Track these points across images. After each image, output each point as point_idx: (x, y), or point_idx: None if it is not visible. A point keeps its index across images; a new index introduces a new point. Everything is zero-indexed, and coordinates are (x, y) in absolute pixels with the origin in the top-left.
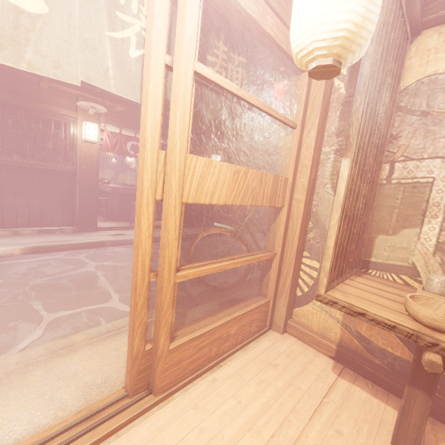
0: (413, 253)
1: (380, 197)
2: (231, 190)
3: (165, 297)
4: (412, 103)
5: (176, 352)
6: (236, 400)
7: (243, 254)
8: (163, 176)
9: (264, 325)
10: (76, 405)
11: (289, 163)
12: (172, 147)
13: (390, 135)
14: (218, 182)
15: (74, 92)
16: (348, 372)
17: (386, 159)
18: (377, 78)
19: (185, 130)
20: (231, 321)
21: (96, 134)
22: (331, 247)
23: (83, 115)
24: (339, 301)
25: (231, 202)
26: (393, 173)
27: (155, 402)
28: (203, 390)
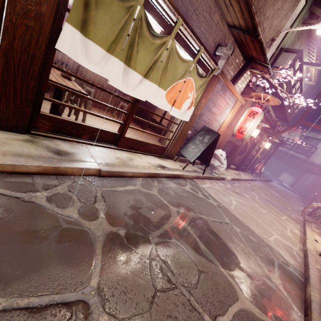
0: None
1: None
2: None
3: None
4: None
5: None
6: None
7: None
8: None
9: None
10: None
11: None
12: None
13: None
14: None
15: None
16: None
17: None
18: None
19: None
20: None
21: (257, 134)
22: None
23: None
24: None
25: None
26: None
27: None
28: None
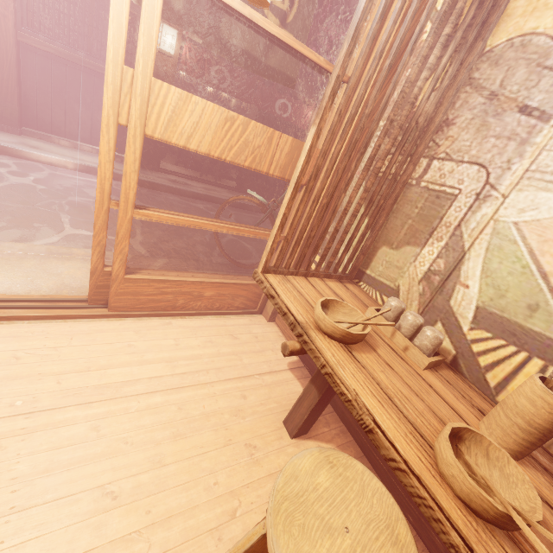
0: (403, 275)
1: (403, 200)
2: (220, 139)
3: (121, 227)
4: (487, 76)
5: (133, 283)
6: (175, 342)
7: (241, 223)
8: (130, 100)
9: (254, 307)
10: (47, 292)
11: (327, 129)
12: (136, 66)
13: (445, 119)
14: (200, 125)
15: None
16: (303, 371)
17: (428, 152)
18: (407, 21)
19: (151, 47)
20: (206, 283)
21: (173, 43)
22: (277, 227)
23: None
24: (265, 282)
25: (218, 154)
26: (427, 173)
27: (106, 315)
28: (153, 325)
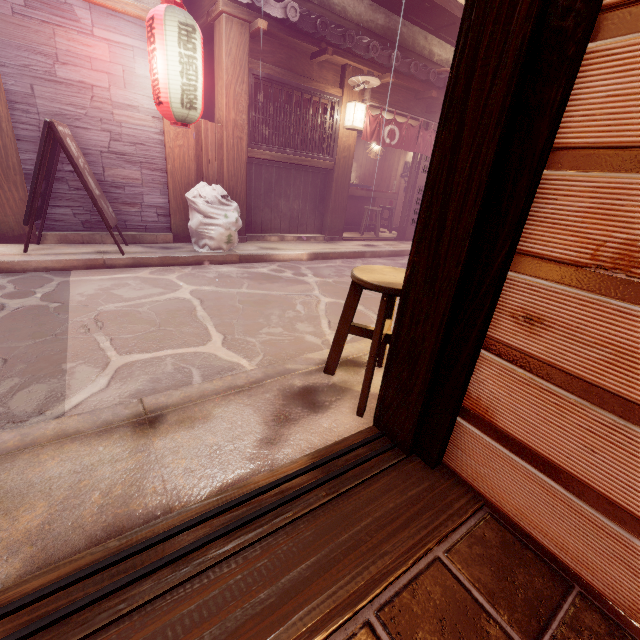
0: None
1: None
2: None
3: None
4: None
5: None
6: None
7: None
8: None
9: None
10: None
11: None
12: None
13: None
14: None
15: (343, 62)
16: None
17: None
18: None
19: None
20: None
21: (362, 119)
22: None
23: (347, 94)
24: None
25: None
26: None
27: None
28: None
